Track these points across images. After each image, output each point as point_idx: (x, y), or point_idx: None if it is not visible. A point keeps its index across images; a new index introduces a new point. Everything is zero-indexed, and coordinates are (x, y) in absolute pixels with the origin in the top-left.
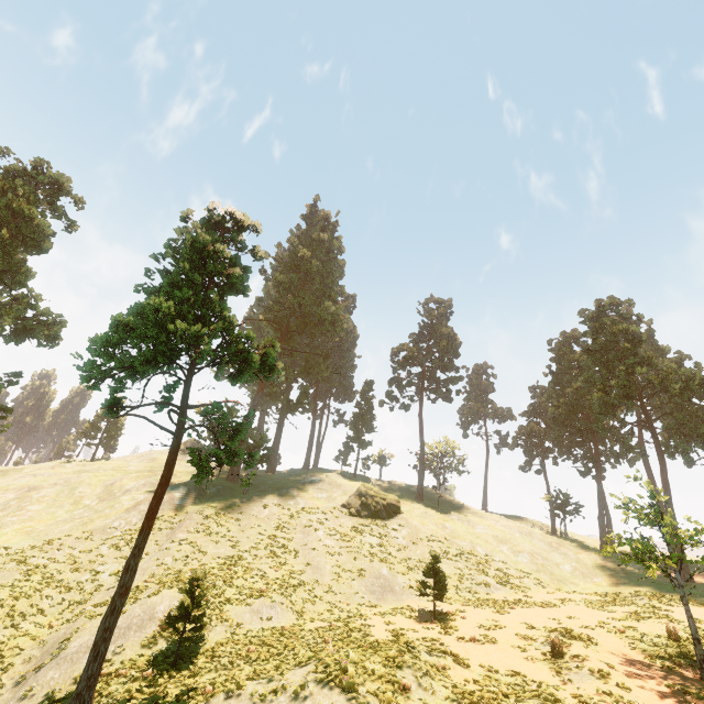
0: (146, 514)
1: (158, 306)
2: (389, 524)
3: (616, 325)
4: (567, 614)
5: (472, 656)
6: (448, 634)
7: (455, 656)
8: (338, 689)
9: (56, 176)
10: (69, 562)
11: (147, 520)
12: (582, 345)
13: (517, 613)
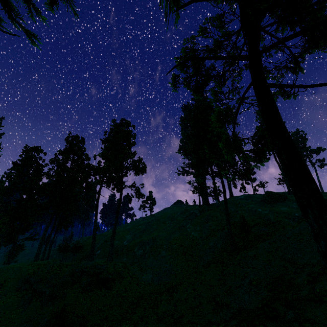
0: (224, 199)
1: (213, 139)
2: (285, 202)
3: None
4: None
5: None
6: None
7: None
8: None
9: (127, 122)
10: (182, 234)
11: (225, 201)
12: None
13: None
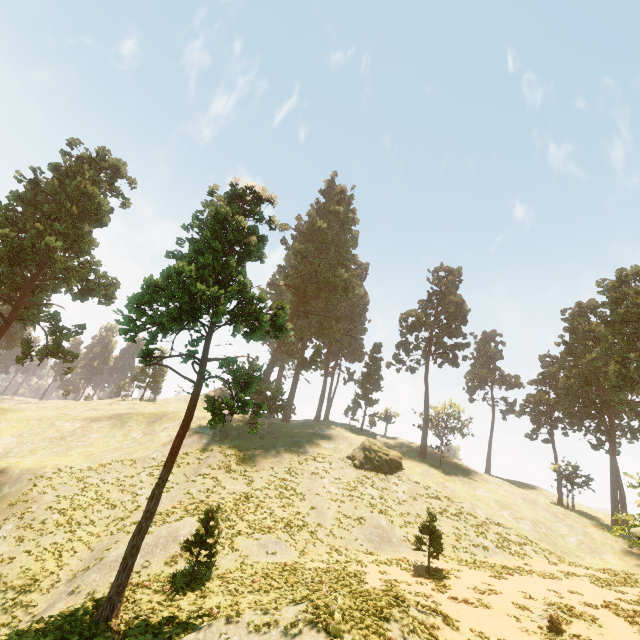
0: (170, 451)
1: (182, 269)
2: (391, 478)
3: (639, 295)
4: (569, 588)
5: (463, 618)
6: (440, 592)
7: (445, 616)
8: (325, 632)
9: (115, 161)
10: (116, 484)
11: (170, 456)
12: (599, 316)
13: (515, 580)
